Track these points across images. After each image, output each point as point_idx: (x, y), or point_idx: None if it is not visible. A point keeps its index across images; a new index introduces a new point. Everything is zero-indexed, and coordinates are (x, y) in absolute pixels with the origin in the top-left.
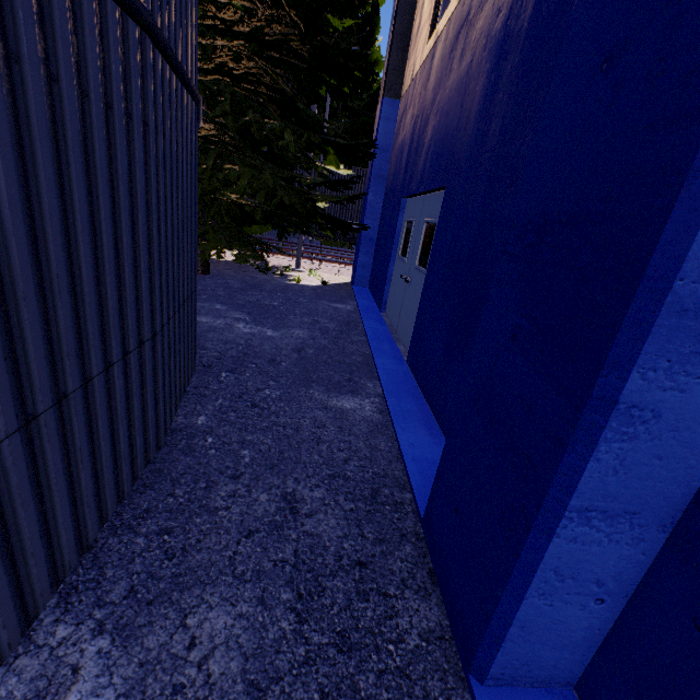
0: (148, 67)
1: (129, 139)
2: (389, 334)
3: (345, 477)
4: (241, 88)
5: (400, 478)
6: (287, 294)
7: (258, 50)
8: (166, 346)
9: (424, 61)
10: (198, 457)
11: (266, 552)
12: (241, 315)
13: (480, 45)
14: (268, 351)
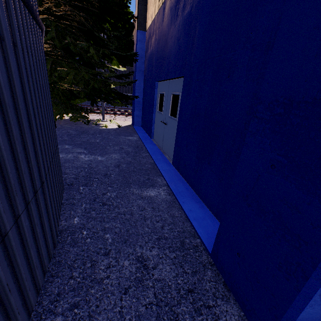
0: (9, 1)
1: (4, 56)
2: (159, 150)
3: (165, 238)
4: (61, 23)
5: (191, 231)
6: (102, 135)
7: (68, 1)
8: (49, 185)
9: (159, 11)
10: (81, 246)
11: (139, 301)
12: (81, 150)
13: (196, 1)
14: (102, 169)
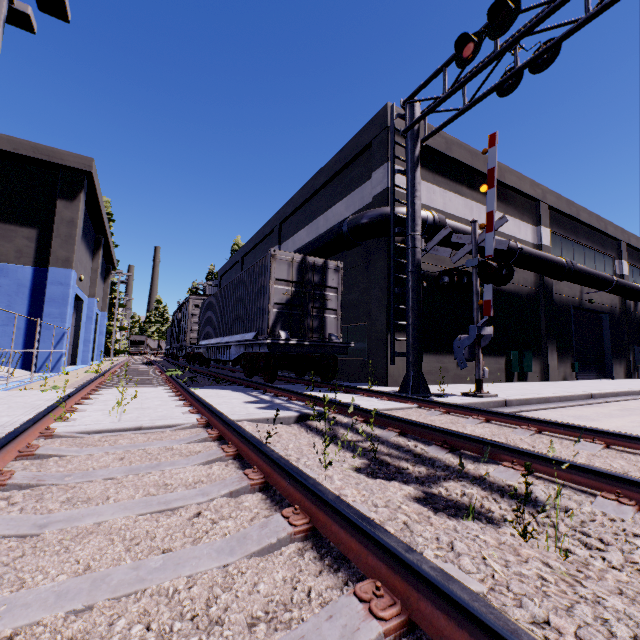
0: None
1: None
2: None
3: None
4: None
5: None
6: None
7: None
8: None
9: None
10: None
11: None
12: None
13: None
14: None
